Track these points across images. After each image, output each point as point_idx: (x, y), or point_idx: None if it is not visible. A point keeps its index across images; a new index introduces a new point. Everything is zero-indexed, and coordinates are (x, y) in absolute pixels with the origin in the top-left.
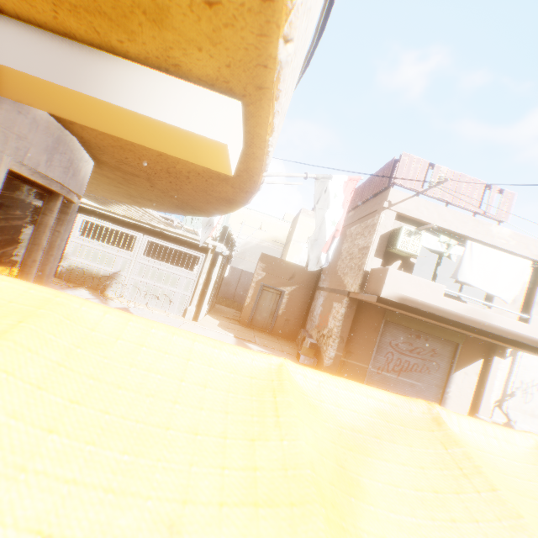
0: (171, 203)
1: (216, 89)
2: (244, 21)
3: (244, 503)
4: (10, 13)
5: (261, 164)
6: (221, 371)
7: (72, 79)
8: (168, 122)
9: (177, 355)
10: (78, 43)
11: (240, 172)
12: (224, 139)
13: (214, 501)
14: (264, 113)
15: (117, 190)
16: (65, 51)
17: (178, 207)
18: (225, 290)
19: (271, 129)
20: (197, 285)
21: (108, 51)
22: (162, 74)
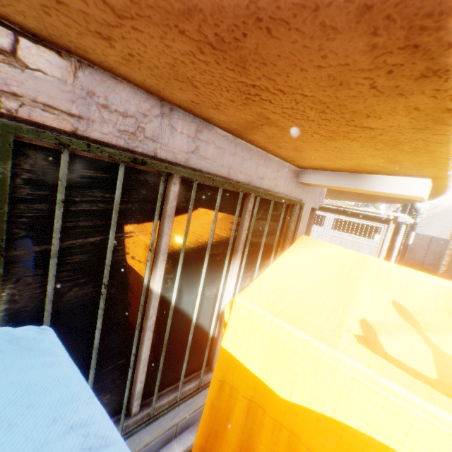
0: (367, 199)
1: (416, 177)
2: (430, 171)
3: (444, 311)
4: (335, 171)
5: (443, 189)
6: (430, 284)
7: (356, 185)
8: (394, 193)
9: (410, 276)
10: (357, 173)
11: (428, 191)
12: (422, 195)
13: (433, 309)
14: (442, 180)
15: (328, 195)
16: (352, 177)
17: (372, 200)
18: (409, 257)
19: (447, 182)
20: (379, 252)
21: (368, 174)
22: (390, 176)
